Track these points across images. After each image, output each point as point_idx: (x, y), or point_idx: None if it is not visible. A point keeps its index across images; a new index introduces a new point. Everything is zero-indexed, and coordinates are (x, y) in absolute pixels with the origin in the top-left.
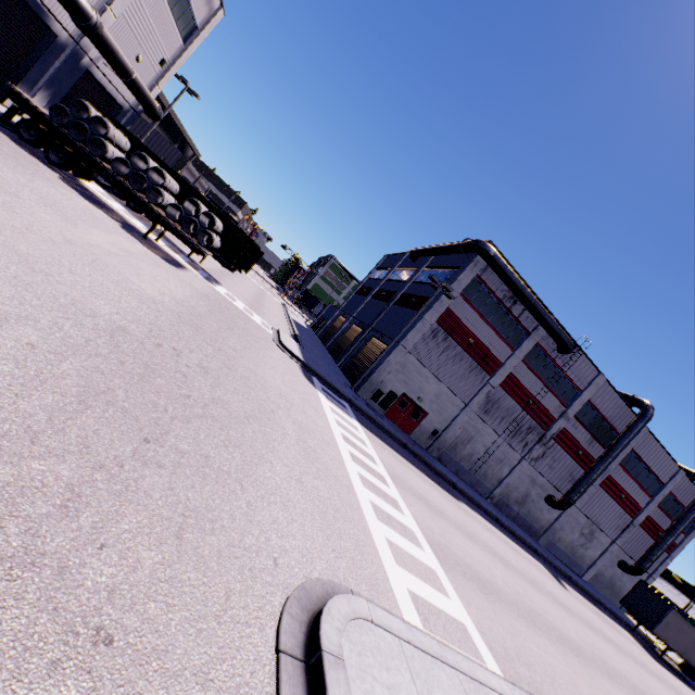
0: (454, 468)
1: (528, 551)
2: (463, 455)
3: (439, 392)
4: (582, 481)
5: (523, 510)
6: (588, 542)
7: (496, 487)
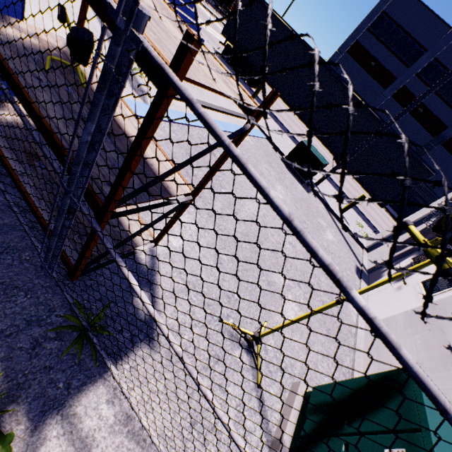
0: None
1: None
2: None
3: None
4: None
5: None
6: None
7: None
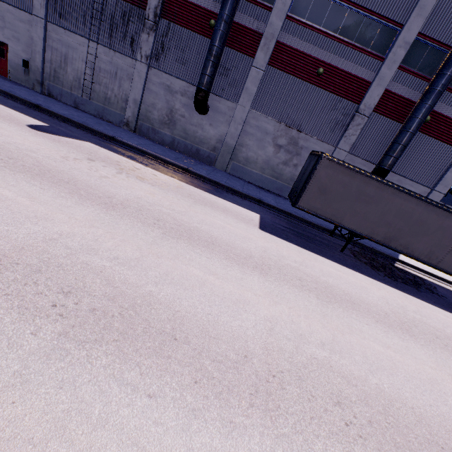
0: (71, 101)
1: (55, 123)
2: (70, 82)
3: (1, 13)
4: (207, 52)
5: (178, 132)
6: (293, 157)
7: (126, 109)
